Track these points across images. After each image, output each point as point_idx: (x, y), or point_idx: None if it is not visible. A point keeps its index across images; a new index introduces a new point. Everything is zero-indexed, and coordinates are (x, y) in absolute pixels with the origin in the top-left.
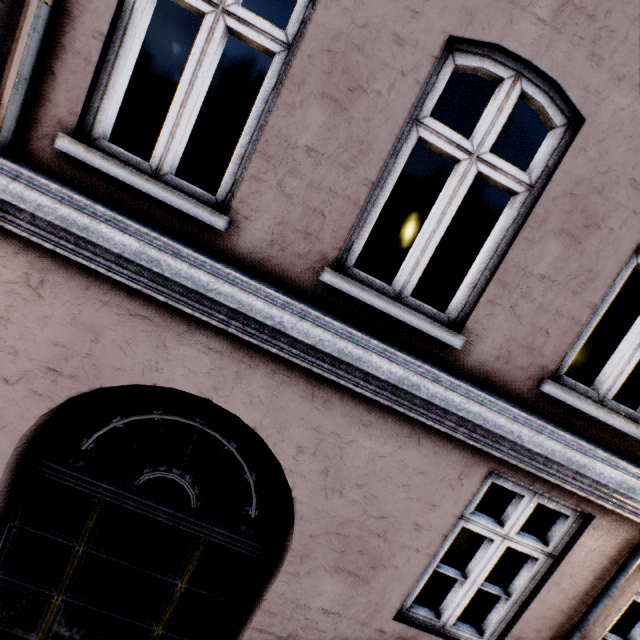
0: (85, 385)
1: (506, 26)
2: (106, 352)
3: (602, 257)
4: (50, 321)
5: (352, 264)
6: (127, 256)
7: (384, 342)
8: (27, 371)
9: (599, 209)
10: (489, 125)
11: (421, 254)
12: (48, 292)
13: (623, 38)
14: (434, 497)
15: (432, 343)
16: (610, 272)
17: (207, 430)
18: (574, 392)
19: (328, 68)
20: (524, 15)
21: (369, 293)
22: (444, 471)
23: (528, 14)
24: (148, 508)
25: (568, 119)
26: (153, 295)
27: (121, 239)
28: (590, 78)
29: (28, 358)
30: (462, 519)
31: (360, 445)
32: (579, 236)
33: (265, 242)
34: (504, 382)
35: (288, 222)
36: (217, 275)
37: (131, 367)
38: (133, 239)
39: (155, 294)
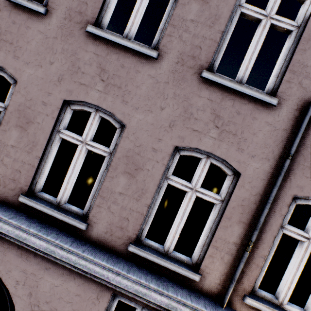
0: None
1: (86, 94)
2: None
3: (147, 182)
4: None
5: (37, 191)
6: None
7: (45, 228)
8: None
9: (140, 161)
10: (88, 130)
11: (67, 185)
12: None
13: (135, 93)
14: (86, 309)
15: (74, 226)
16: (152, 189)
17: None
18: (151, 249)
19: (18, 116)
20: (92, 89)
21: (40, 205)
22: (89, 294)
23: (94, 89)
24: None
25: (122, 125)
26: None
27: None
28: (124, 109)
29: None
30: None
31: (46, 280)
32: (134, 174)
33: None
34: (111, 245)
35: (6, 175)
36: None
37: None
38: None
39: None
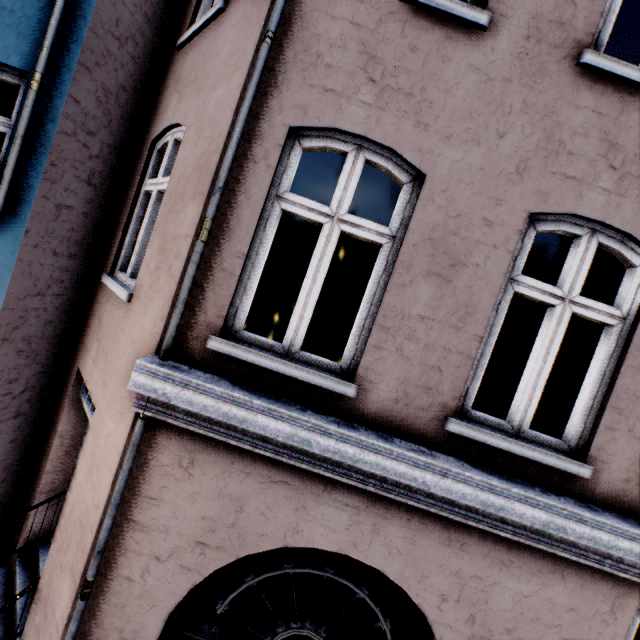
0: (230, 554)
1: (577, 199)
2: (250, 520)
3: None
4: (198, 496)
5: (469, 407)
6: (280, 439)
7: (517, 483)
8: (177, 547)
9: None
10: (575, 273)
11: (532, 390)
12: (197, 470)
13: None
14: (589, 635)
15: (559, 474)
16: None
17: (338, 579)
18: None
19: (431, 252)
20: (590, 188)
21: (493, 436)
22: (594, 605)
23: (594, 187)
24: None
25: None
26: (296, 464)
27: (275, 425)
28: None
29: (178, 534)
30: None
31: (503, 586)
32: None
33: (390, 400)
34: (638, 504)
35: (409, 380)
36: (361, 446)
37: (273, 531)
38: (285, 424)
39: (297, 463)
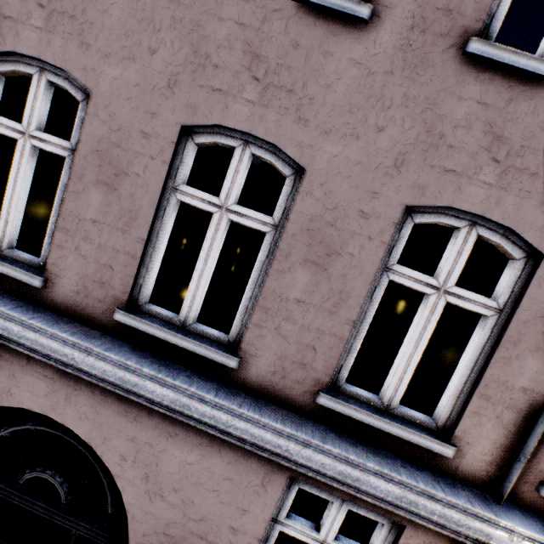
0: None
1: (224, 111)
2: None
3: (349, 279)
4: None
5: (143, 302)
6: None
7: (166, 367)
8: None
9: (336, 239)
10: (231, 183)
11: (196, 289)
12: None
13: (322, 102)
14: (243, 502)
15: (215, 363)
16: (360, 291)
17: (66, 437)
18: (358, 401)
19: (99, 162)
20: (236, 100)
21: (152, 326)
22: (247, 478)
23: (239, 99)
24: (29, 503)
25: (295, 169)
26: None
27: None
28: (301, 136)
29: None
30: (278, 523)
31: (171, 453)
32: (323, 263)
33: (73, 292)
34: (285, 395)
35: (87, 276)
36: (24, 325)
37: None
38: None
39: None
